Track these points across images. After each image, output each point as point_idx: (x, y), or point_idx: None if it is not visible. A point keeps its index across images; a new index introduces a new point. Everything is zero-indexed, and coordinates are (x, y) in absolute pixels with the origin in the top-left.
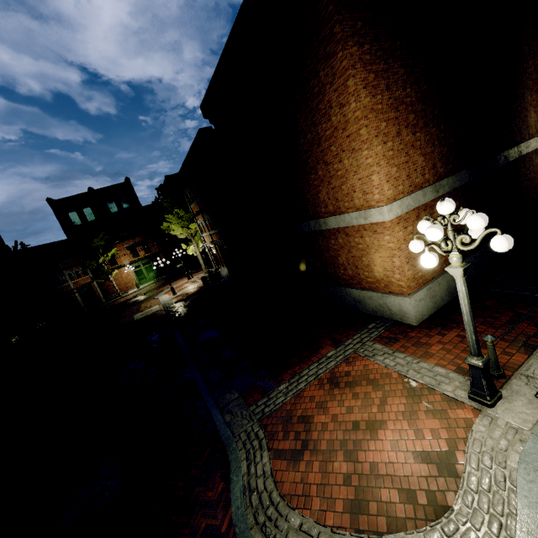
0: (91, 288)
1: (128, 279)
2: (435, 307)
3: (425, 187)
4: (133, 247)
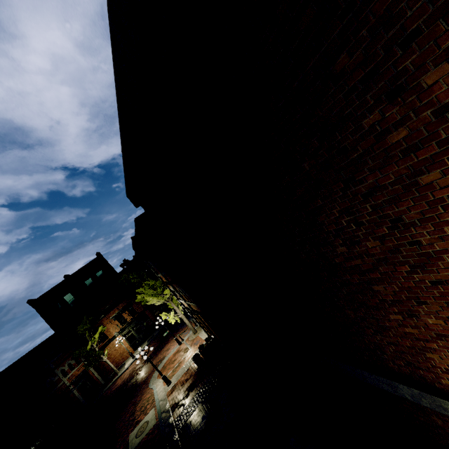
0: (87, 375)
1: (121, 349)
2: None
3: None
4: (119, 315)
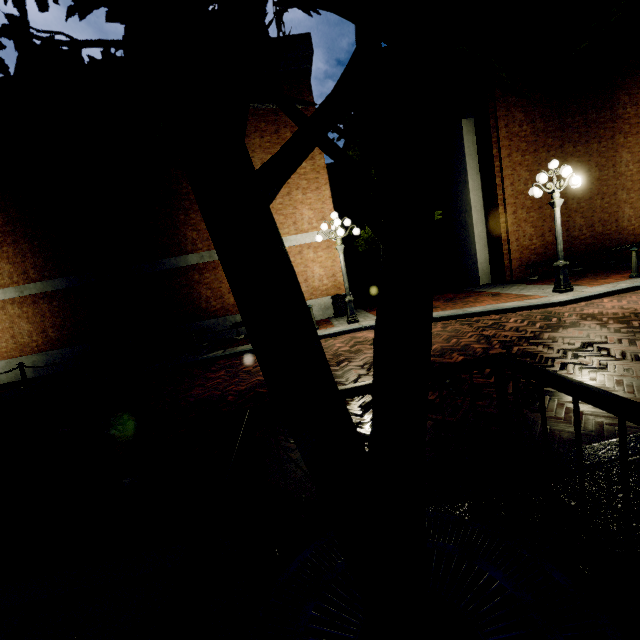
0: None
1: None
2: (16, 377)
3: (7, 288)
4: None
